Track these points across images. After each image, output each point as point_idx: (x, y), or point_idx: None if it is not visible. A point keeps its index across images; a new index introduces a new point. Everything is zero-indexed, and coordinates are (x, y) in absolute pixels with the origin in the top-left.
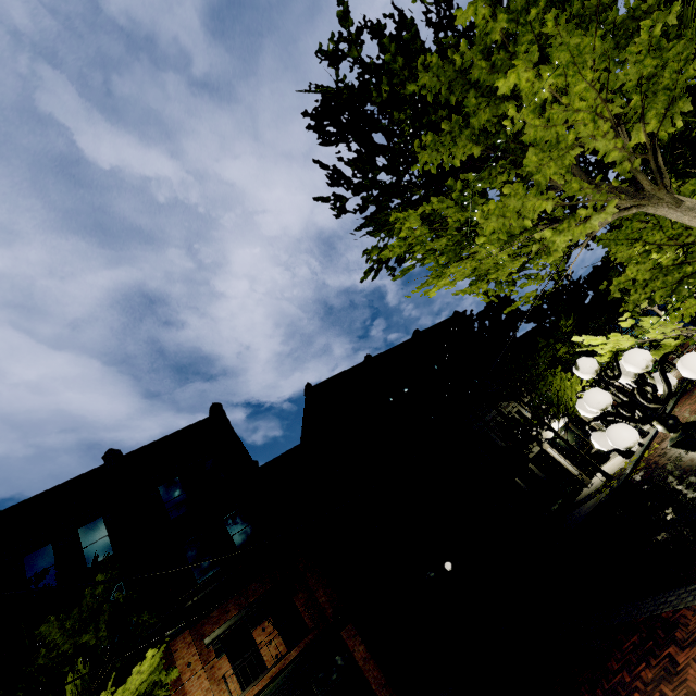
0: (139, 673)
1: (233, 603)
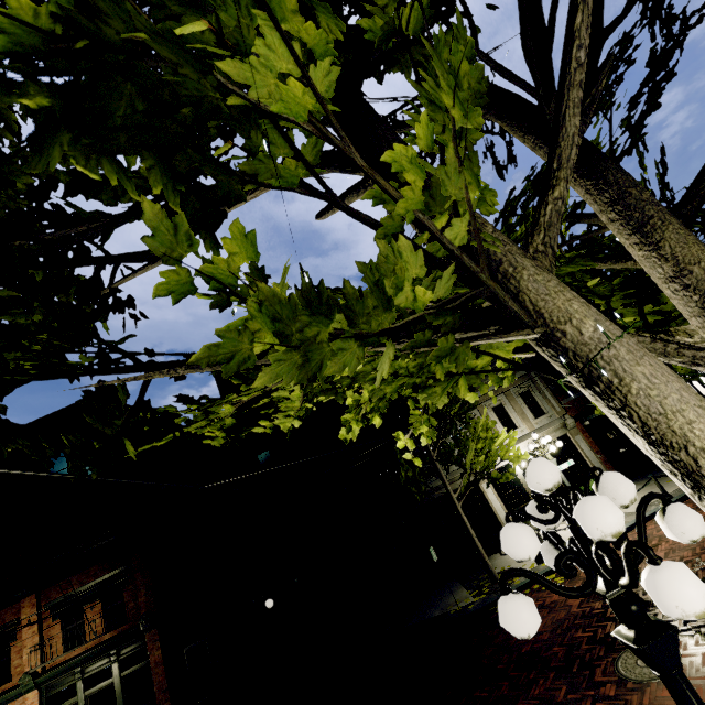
0: None
1: (76, 578)
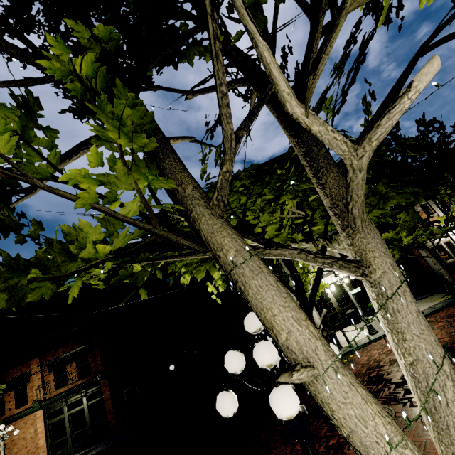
0: None
1: (61, 349)
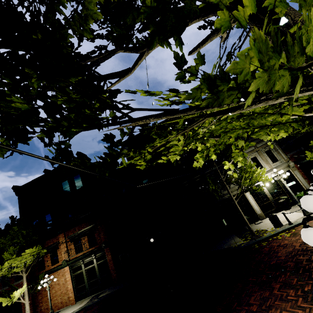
0: (35, 249)
1: (77, 228)
